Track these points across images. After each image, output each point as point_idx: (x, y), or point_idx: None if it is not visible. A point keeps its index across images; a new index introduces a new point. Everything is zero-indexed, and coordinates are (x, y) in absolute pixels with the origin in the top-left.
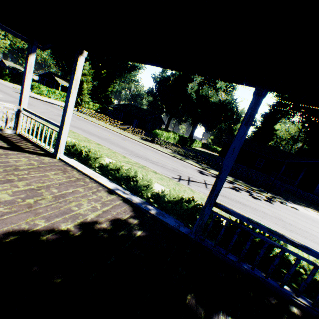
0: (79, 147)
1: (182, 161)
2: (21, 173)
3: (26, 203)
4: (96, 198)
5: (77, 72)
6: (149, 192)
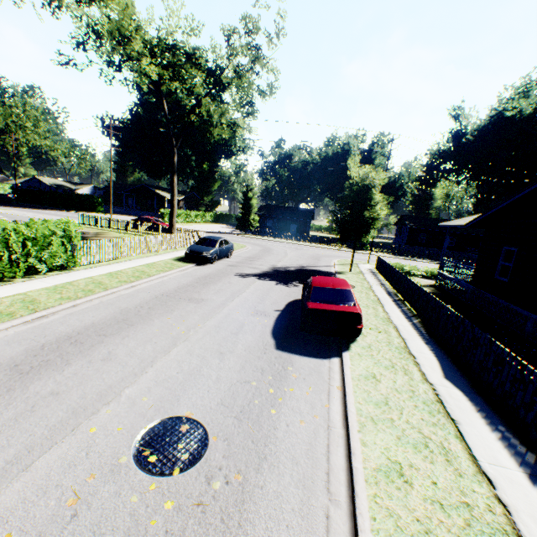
0: None
1: (418, 262)
2: None
3: None
4: None
5: None
6: None
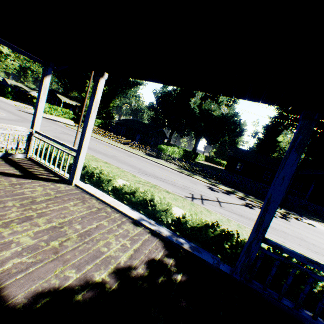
0: (91, 169)
1: (190, 177)
2: (39, 207)
3: (51, 247)
4: (123, 232)
5: (97, 94)
6: (169, 217)
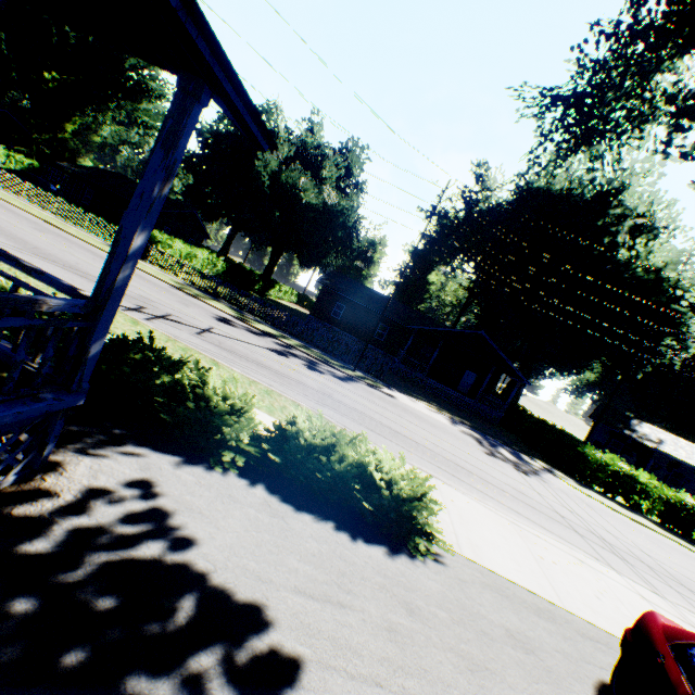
0: None
1: (194, 299)
2: None
3: None
4: None
5: None
6: None
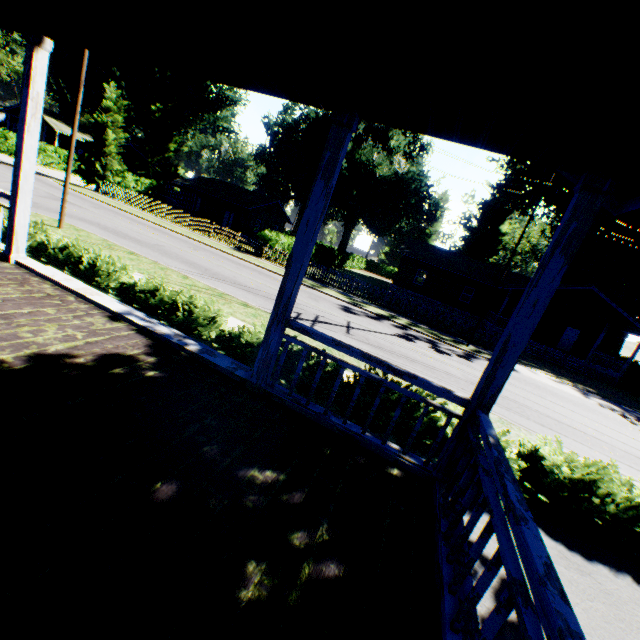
0: (77, 252)
1: (313, 291)
2: None
3: None
4: (81, 324)
5: (35, 83)
6: (213, 331)
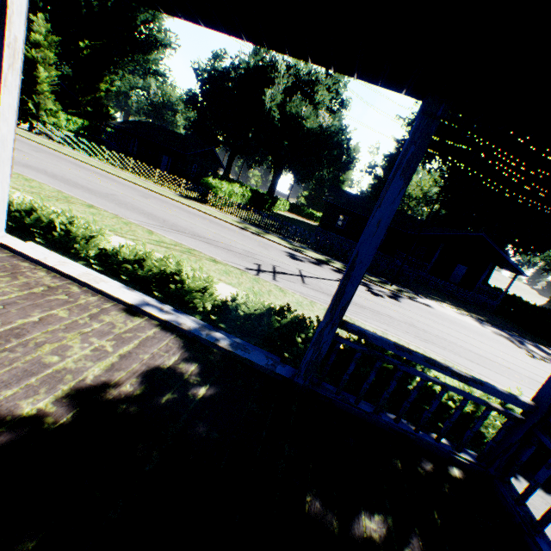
0: (47, 214)
1: (259, 238)
2: None
3: None
4: (102, 328)
5: (11, 24)
6: (208, 301)
